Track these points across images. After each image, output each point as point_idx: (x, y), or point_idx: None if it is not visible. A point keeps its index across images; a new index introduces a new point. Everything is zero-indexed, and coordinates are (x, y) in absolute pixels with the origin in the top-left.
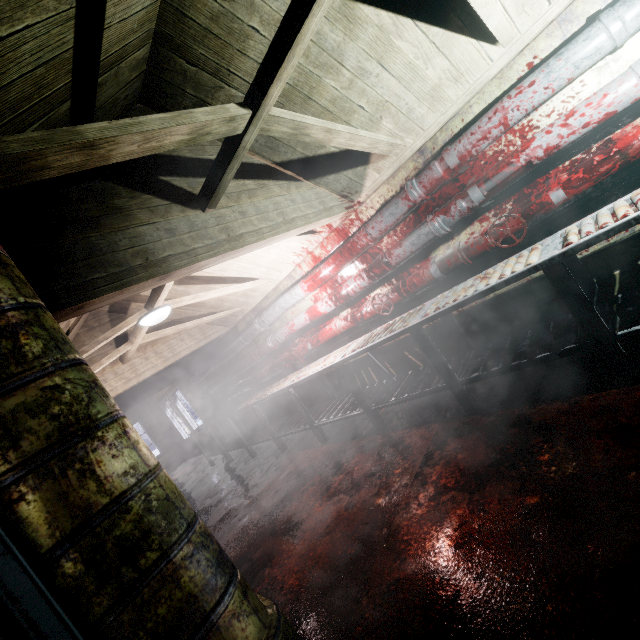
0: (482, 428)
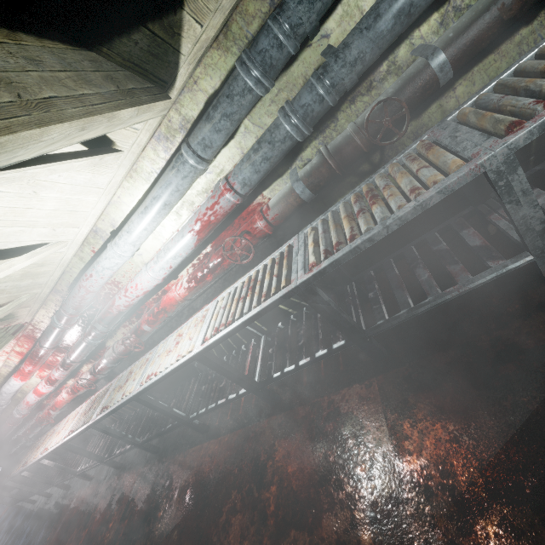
0: (153, 476)
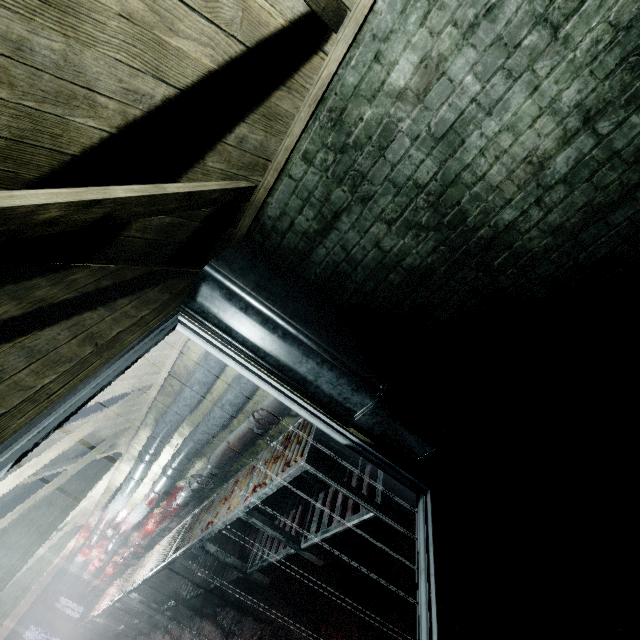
0: None
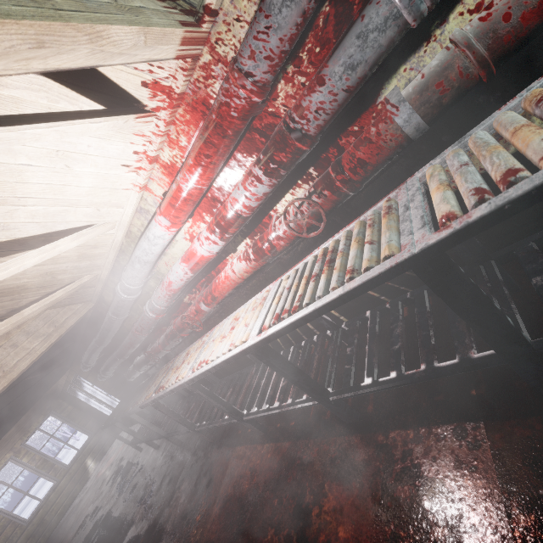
0: None
